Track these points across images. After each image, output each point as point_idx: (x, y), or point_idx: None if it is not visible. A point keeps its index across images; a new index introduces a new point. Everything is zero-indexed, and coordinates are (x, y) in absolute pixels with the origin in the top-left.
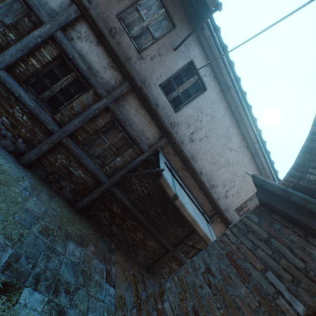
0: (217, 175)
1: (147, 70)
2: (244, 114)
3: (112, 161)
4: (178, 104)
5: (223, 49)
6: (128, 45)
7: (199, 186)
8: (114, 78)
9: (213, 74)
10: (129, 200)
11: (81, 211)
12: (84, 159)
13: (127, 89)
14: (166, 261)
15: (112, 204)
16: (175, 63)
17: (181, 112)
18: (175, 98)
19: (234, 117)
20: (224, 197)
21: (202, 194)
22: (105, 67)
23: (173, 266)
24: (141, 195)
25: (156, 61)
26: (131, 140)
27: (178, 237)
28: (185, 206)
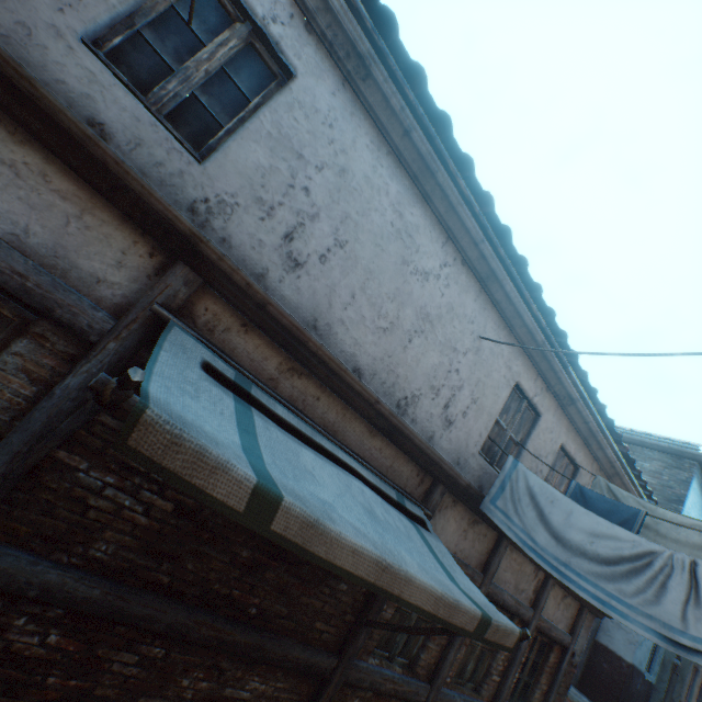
0: (407, 363)
1: None
2: (433, 154)
3: None
4: (204, 132)
5: None
6: None
7: (365, 417)
8: None
9: (303, 17)
10: (90, 570)
11: None
12: None
13: None
14: None
15: None
16: None
17: (225, 159)
18: (184, 108)
19: (407, 172)
20: (444, 427)
21: (382, 440)
22: None
23: None
24: (150, 527)
25: None
26: (6, 300)
27: (345, 613)
28: (327, 525)
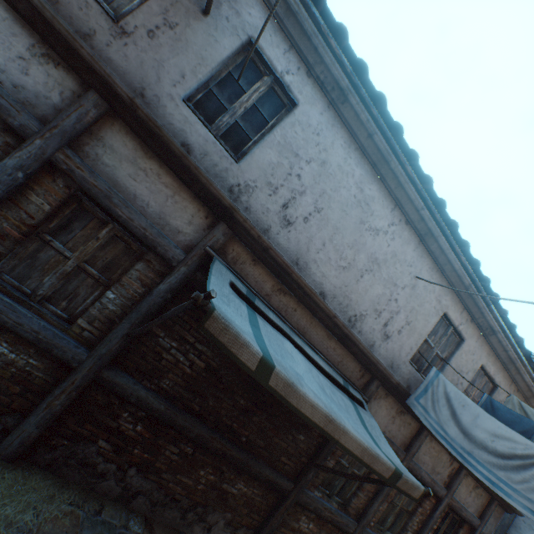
0: (358, 292)
1: (144, 64)
2: (388, 149)
3: (94, 303)
4: (240, 143)
5: (315, 3)
6: (79, 1)
7: (325, 326)
8: (56, 86)
9: (305, 67)
10: (160, 394)
11: (27, 455)
12: (5, 310)
13: (97, 109)
14: (285, 520)
15: (115, 414)
16: (212, 46)
17: (251, 160)
18: (230, 130)
19: (368, 161)
20: (383, 339)
21: (335, 342)
22: (25, 59)
23: (303, 526)
24: (191, 375)
25: (163, 40)
26: (135, 241)
27: (301, 455)
28: (298, 387)
